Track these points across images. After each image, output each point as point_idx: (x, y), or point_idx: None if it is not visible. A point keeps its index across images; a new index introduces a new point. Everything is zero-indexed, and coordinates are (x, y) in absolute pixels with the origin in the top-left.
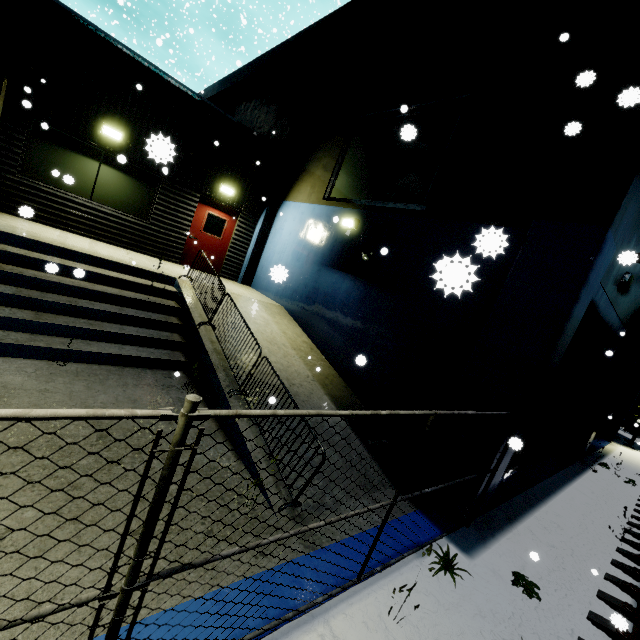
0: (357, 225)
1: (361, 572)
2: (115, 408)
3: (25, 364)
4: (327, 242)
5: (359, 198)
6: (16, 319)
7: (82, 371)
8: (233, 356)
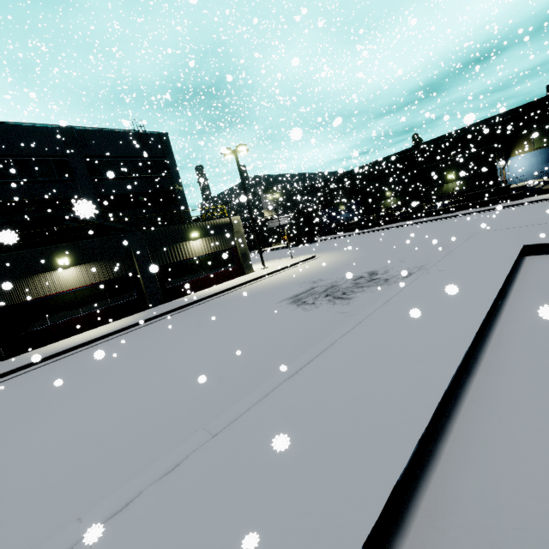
0: None
1: None
2: None
3: None
4: (544, 157)
5: None
6: None
7: None
8: None
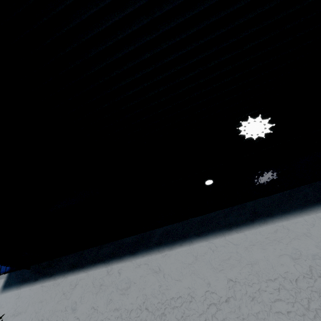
0: None
1: None
2: None
3: None
4: None
5: None
6: None
7: None
8: None
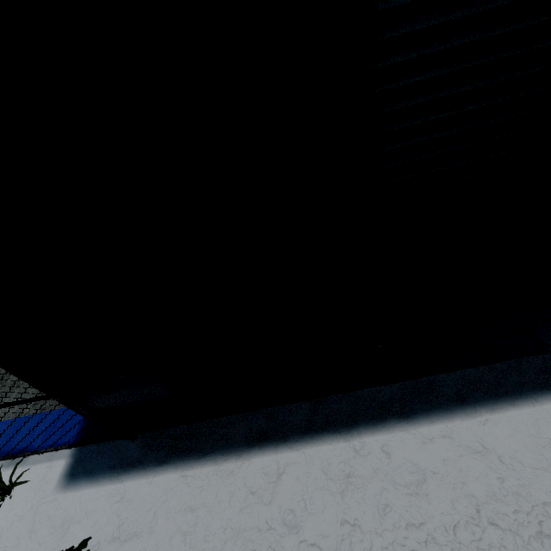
0: None
1: None
2: None
3: None
4: None
5: None
6: None
7: None
8: None
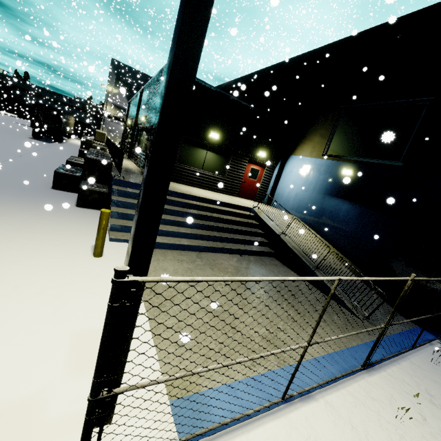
0: (353, 173)
1: (414, 344)
2: (271, 275)
3: (227, 256)
4: (328, 181)
5: (350, 155)
6: (217, 236)
7: (244, 258)
8: (300, 249)
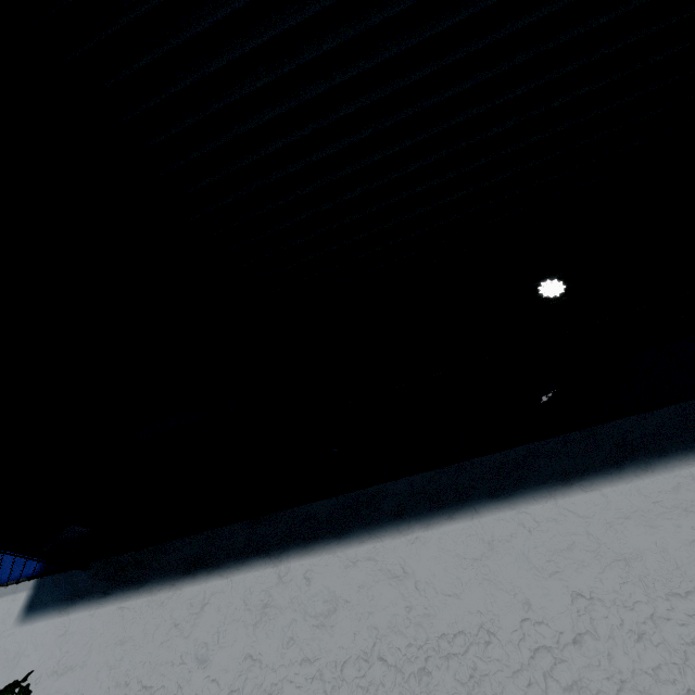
0: None
1: None
2: None
3: None
4: None
5: None
6: None
7: None
8: None
